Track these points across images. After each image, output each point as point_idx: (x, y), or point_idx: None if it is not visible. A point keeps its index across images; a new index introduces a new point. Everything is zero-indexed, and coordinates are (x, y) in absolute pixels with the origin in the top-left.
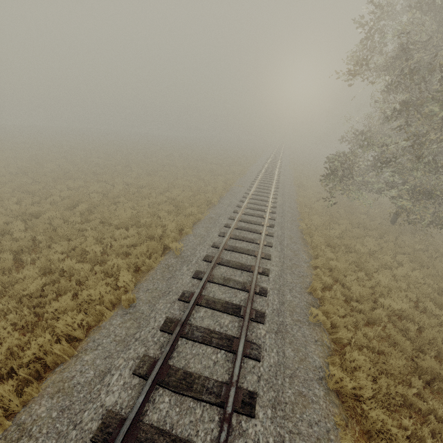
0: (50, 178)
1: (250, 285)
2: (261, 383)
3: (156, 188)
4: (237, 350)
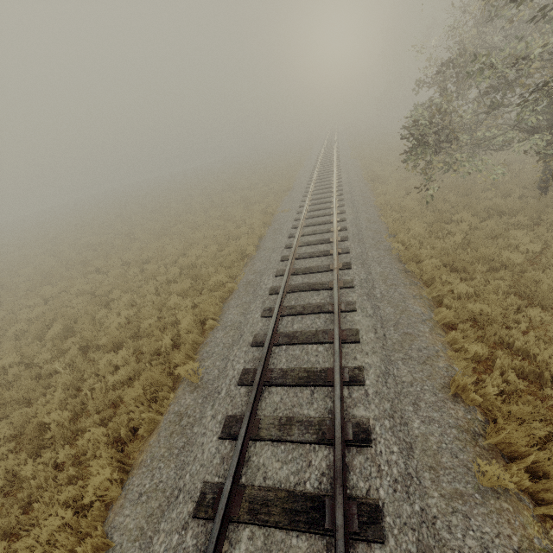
0: (22, 292)
1: (332, 425)
2: None
3: (168, 256)
4: None
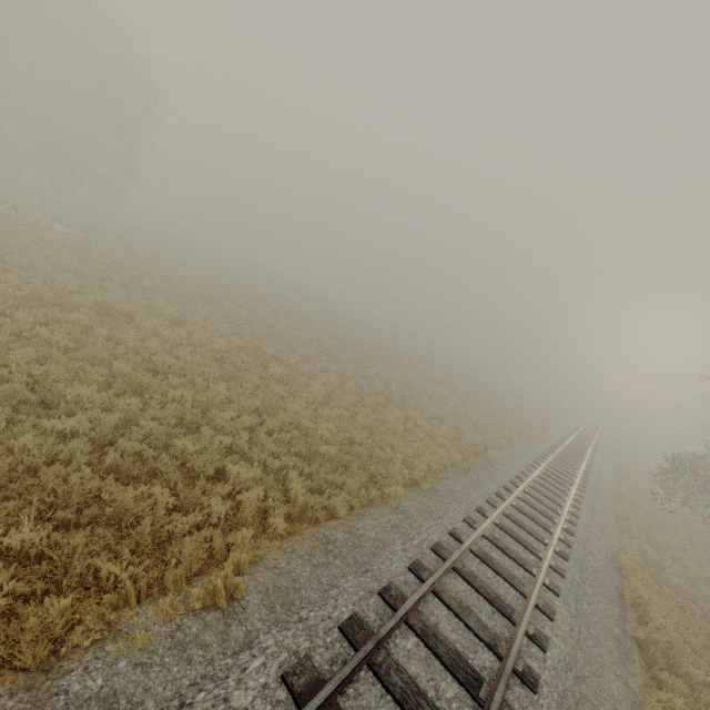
0: (356, 350)
1: (561, 512)
2: (572, 555)
3: (447, 400)
4: (554, 533)
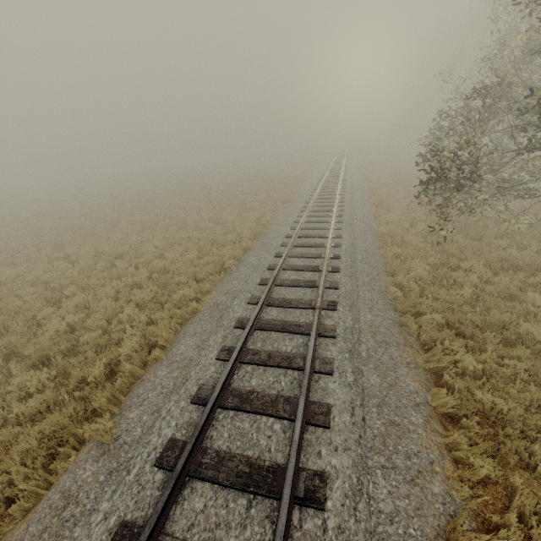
0: None
1: None
2: None
3: (145, 253)
4: None
